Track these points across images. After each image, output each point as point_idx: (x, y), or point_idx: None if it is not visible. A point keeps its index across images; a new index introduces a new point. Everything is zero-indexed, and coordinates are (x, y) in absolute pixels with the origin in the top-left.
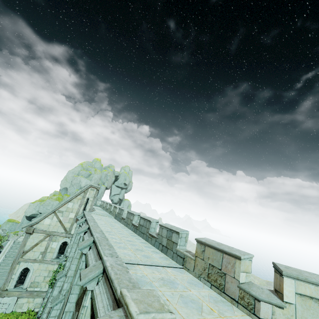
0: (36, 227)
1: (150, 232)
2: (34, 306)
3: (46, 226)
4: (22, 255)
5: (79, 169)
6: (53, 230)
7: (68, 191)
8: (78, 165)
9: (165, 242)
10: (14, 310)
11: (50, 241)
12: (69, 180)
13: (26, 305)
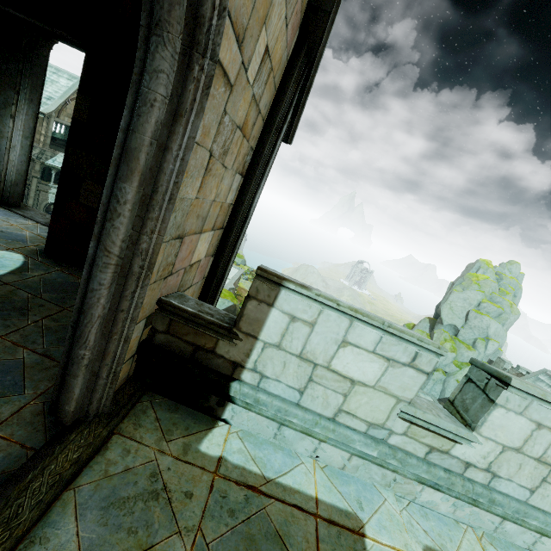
0: None
1: None
2: None
3: None
4: None
5: (477, 296)
6: None
7: (460, 334)
8: (461, 278)
9: None
10: None
11: None
12: (457, 313)
13: None
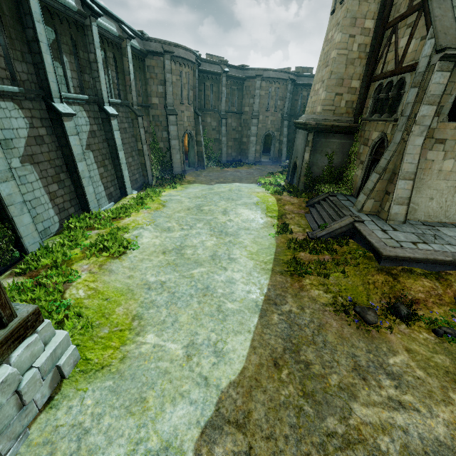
0: None
1: None
2: None
3: None
4: None
5: None
6: None
7: None
8: None
9: None
10: None
11: None
12: None
13: None
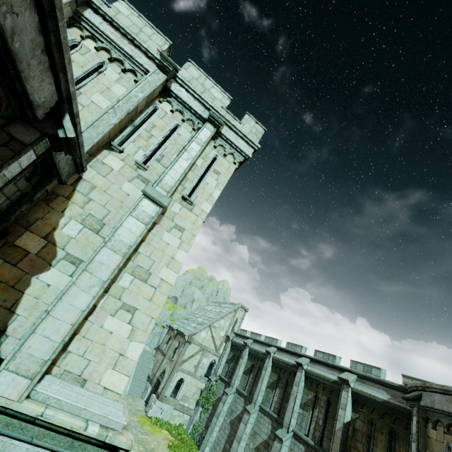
0: (194, 338)
1: None
2: (182, 422)
3: (202, 339)
4: (181, 364)
5: (191, 277)
6: (206, 345)
7: (178, 301)
8: (185, 271)
9: None
10: (168, 420)
11: (203, 356)
12: (178, 288)
13: (177, 418)
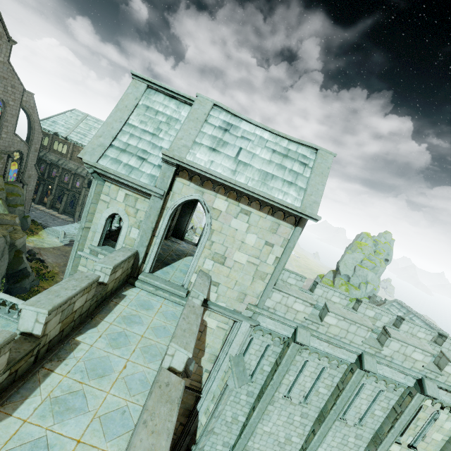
0: None
1: None
2: None
3: None
4: None
5: (360, 256)
6: None
7: (351, 280)
8: (351, 245)
9: None
10: None
11: None
12: (349, 267)
13: None
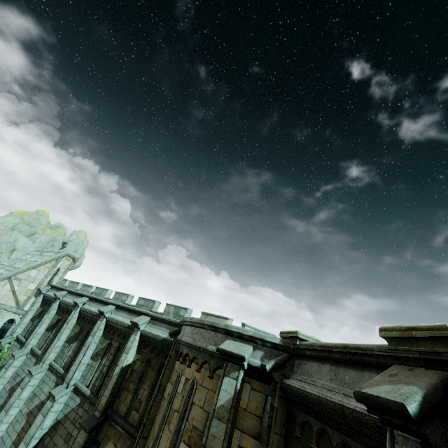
0: None
1: (153, 310)
2: None
3: None
4: None
5: (15, 220)
6: (0, 301)
7: None
8: (10, 213)
9: (172, 317)
10: None
11: None
12: None
13: None
